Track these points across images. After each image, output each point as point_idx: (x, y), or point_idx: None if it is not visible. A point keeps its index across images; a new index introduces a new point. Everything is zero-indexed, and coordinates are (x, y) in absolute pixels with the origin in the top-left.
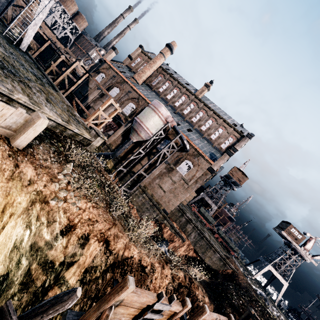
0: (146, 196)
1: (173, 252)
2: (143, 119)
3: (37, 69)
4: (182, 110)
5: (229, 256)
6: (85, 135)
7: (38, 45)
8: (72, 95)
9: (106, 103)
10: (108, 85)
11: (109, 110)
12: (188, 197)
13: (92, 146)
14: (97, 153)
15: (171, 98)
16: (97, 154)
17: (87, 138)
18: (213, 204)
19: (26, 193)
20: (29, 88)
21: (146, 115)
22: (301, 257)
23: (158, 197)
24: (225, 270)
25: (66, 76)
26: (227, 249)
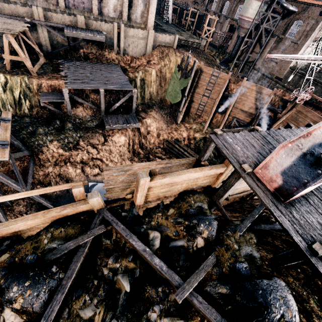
0: (260, 74)
1: None
2: (243, 12)
3: (177, 28)
4: None
5: None
6: (196, 41)
7: (175, 15)
8: (195, 30)
9: (206, 20)
10: (221, 5)
11: (225, 25)
12: None
13: (202, 46)
14: (221, 61)
15: None
16: (221, 62)
17: (198, 42)
18: None
19: (179, 58)
20: (174, 34)
21: (244, 7)
22: None
23: (270, 70)
24: None
25: (189, 21)
26: None
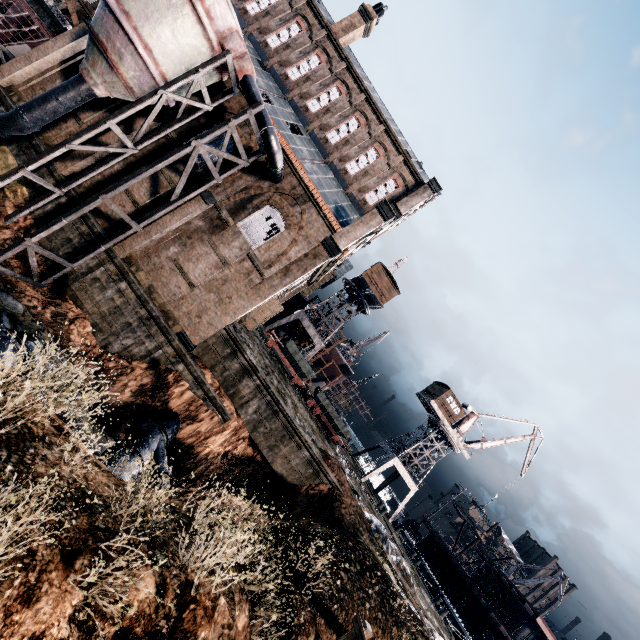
0: (129, 290)
1: (190, 446)
2: (134, 3)
3: None
4: (286, 66)
5: (329, 447)
6: None
7: None
8: None
9: None
10: None
11: None
12: (262, 313)
13: None
14: None
15: (258, 14)
16: None
17: None
18: (317, 337)
19: None
20: None
21: None
22: (448, 444)
23: (169, 298)
24: (315, 486)
25: None
26: (327, 429)
